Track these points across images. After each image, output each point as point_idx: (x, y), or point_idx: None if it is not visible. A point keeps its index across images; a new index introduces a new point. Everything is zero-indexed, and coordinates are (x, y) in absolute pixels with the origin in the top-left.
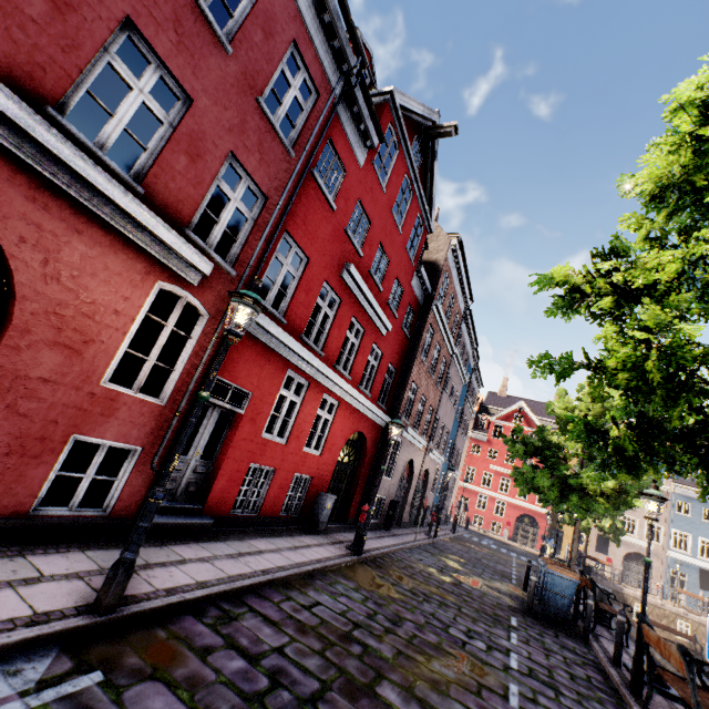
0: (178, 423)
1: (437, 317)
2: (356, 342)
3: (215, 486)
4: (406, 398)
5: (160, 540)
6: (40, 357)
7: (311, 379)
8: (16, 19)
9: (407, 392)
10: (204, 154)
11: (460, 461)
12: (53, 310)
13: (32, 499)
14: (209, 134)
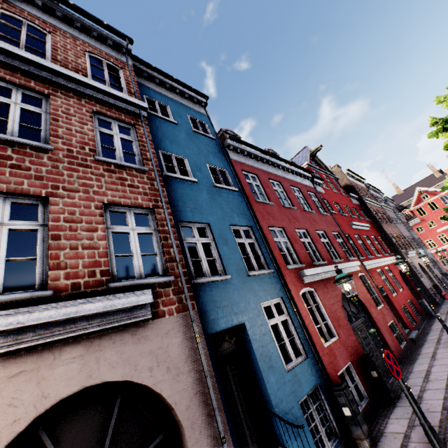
0: (388, 307)
1: (368, 202)
2: (369, 242)
3: (404, 321)
4: (394, 242)
5: (420, 341)
6: (372, 311)
7: (379, 267)
8: (321, 251)
9: (392, 240)
10: (333, 239)
11: (423, 243)
12: (364, 299)
13: (399, 344)
14: (329, 233)
